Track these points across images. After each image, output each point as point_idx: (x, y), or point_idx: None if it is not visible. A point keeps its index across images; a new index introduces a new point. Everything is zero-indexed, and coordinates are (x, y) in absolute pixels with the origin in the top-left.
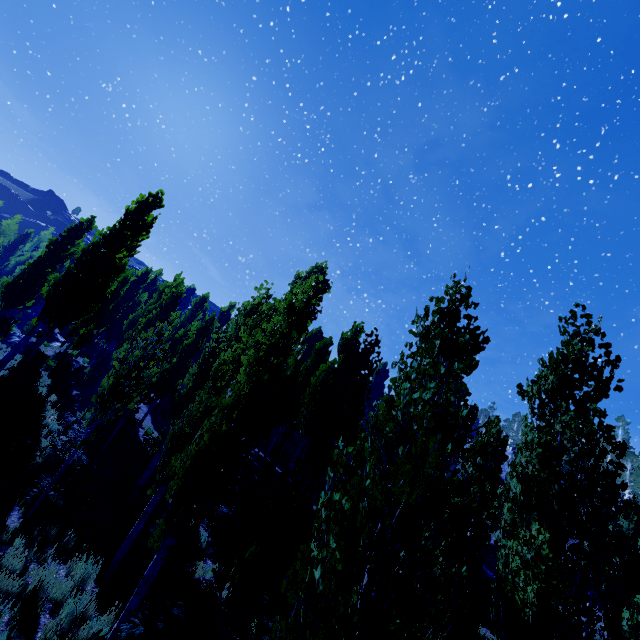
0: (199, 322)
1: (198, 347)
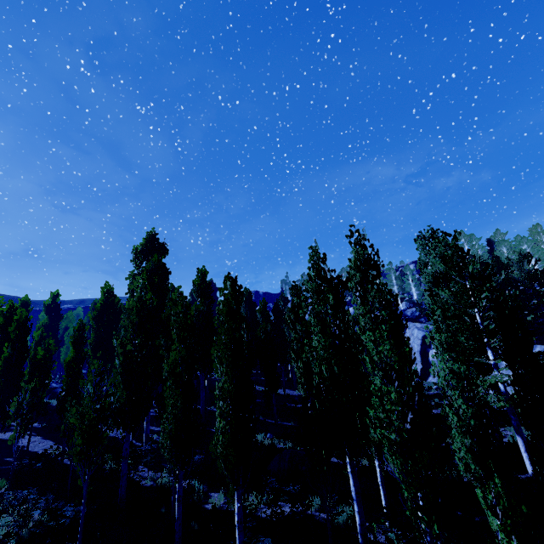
0: (41, 330)
1: (84, 357)
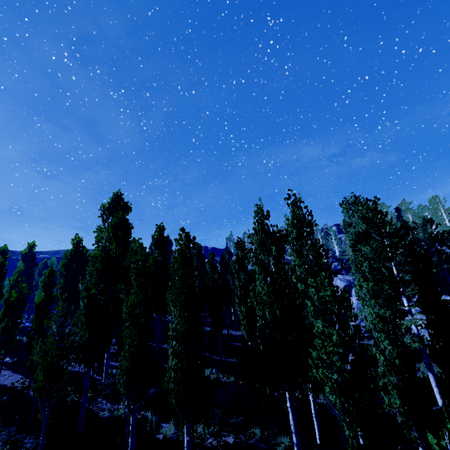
0: (17, 275)
1: (52, 299)
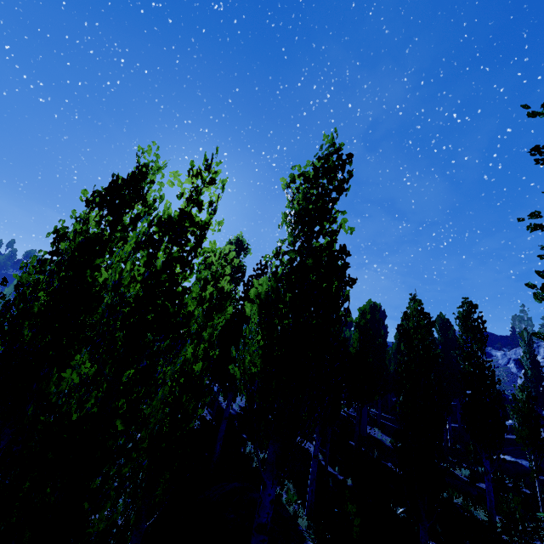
0: None
1: None
